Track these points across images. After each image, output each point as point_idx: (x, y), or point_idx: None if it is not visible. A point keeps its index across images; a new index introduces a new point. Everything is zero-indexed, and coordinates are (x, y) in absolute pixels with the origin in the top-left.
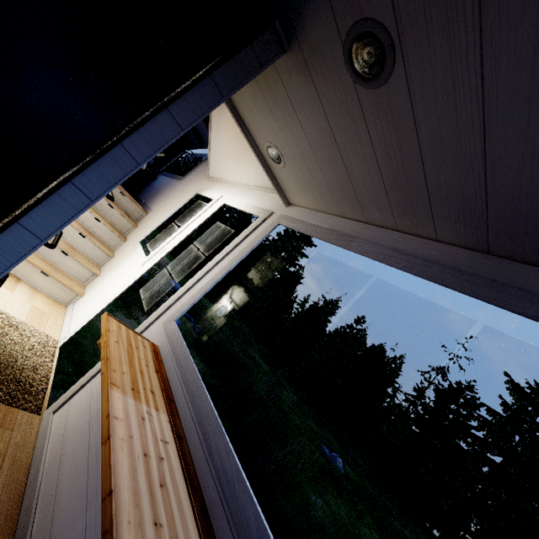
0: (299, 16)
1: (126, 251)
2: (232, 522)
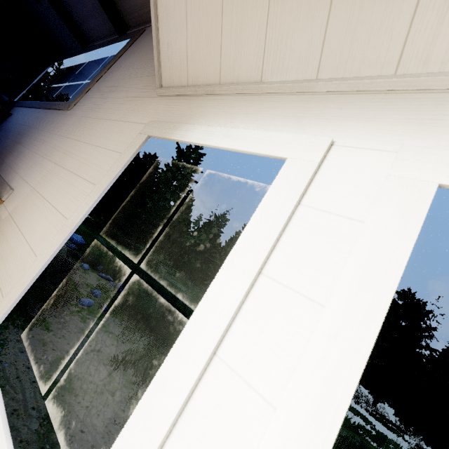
0: None
1: None
2: None
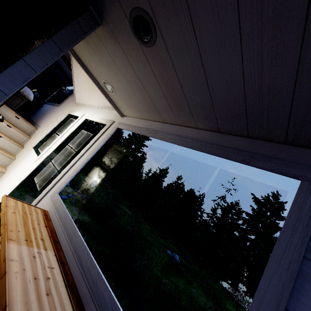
0: (102, 4)
1: (24, 154)
2: (97, 304)
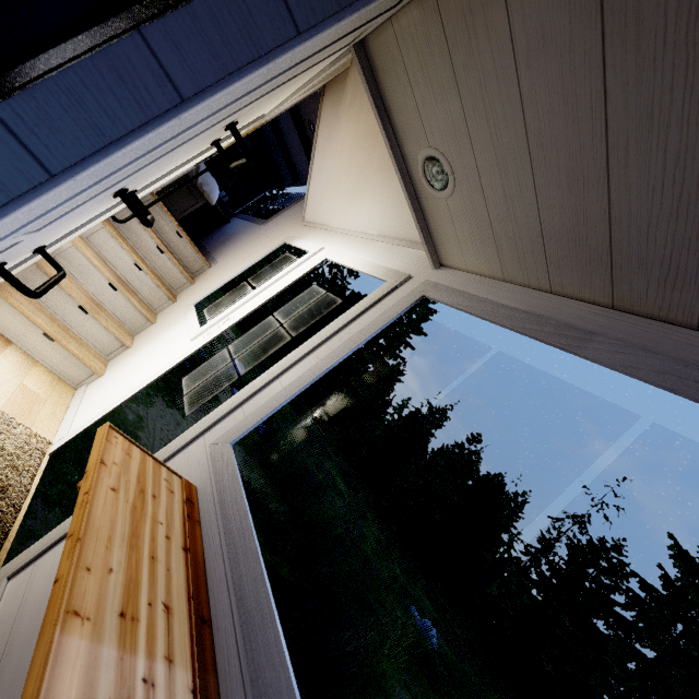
0: None
1: (173, 316)
2: None
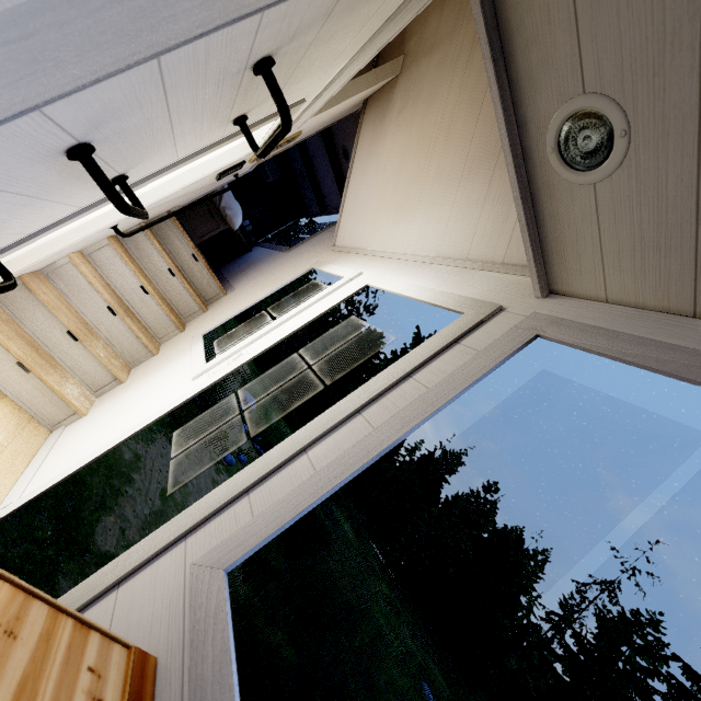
0: None
1: (178, 347)
2: None
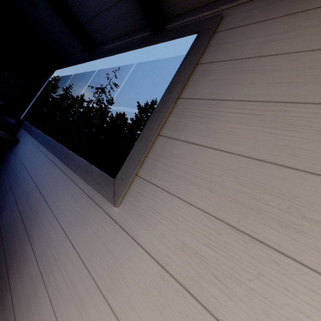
0: None
1: None
2: None
